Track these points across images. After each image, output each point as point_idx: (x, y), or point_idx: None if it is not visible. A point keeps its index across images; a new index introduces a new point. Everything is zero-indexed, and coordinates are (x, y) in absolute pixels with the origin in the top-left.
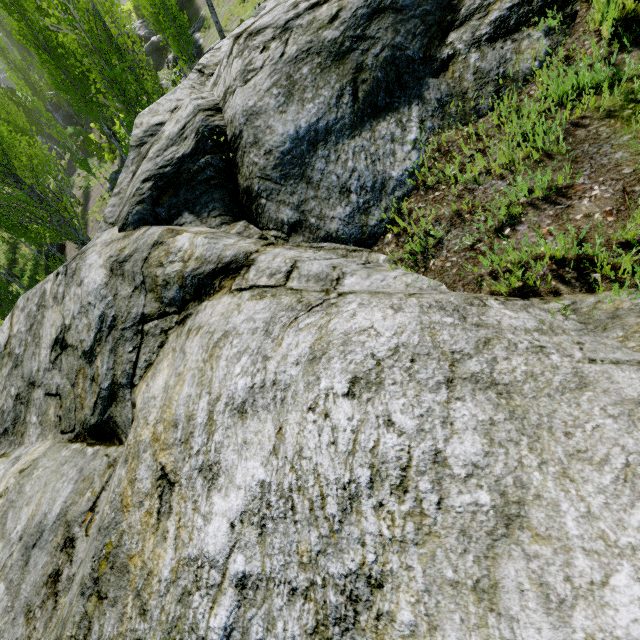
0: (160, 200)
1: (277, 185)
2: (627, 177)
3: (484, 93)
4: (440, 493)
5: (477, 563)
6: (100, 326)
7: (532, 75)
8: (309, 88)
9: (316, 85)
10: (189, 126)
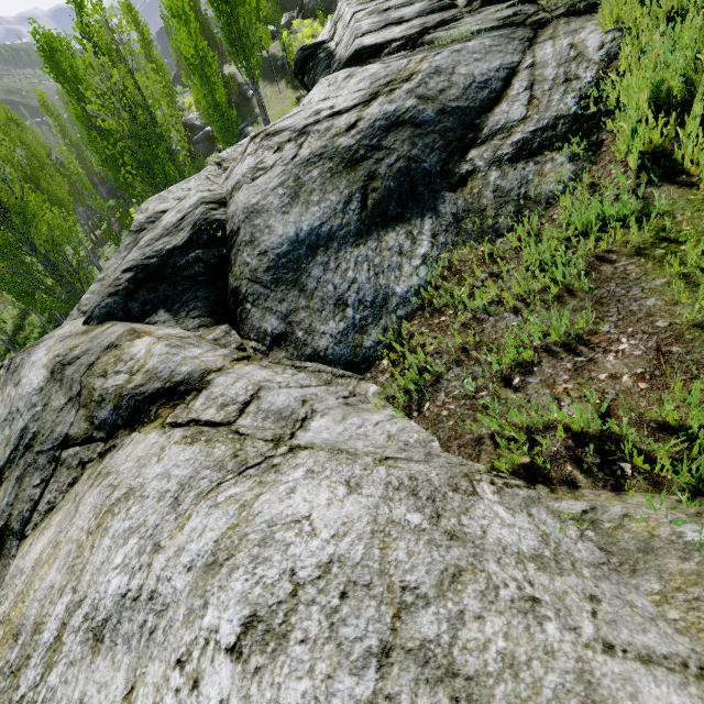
0: (136, 294)
1: (266, 289)
2: (662, 332)
3: (504, 212)
4: None
5: None
6: (18, 442)
7: (556, 198)
8: (316, 191)
9: (324, 189)
10: (188, 217)
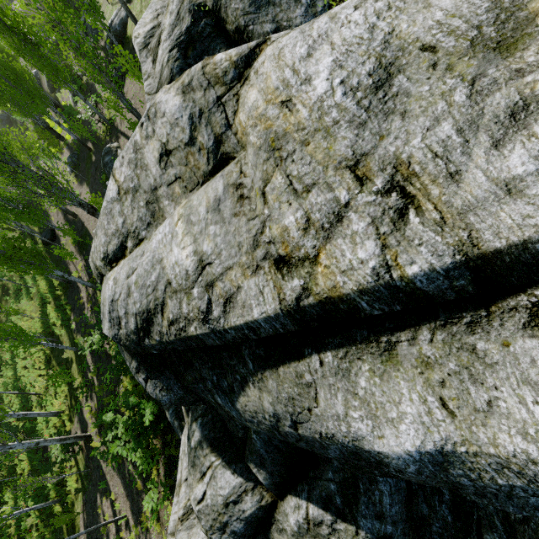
0: (187, 55)
1: (256, 14)
2: None
3: None
4: (403, 1)
5: (422, 4)
6: (191, 122)
7: None
8: None
9: None
10: (181, 11)
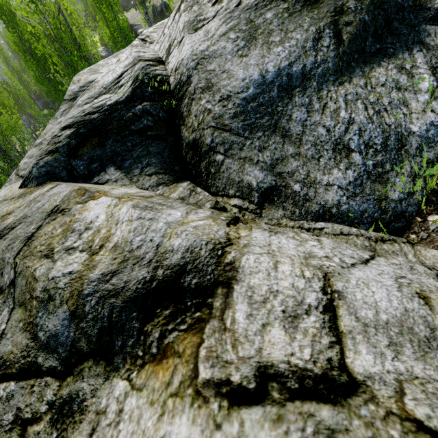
0: (79, 150)
1: (239, 137)
2: None
3: None
4: None
5: None
6: None
7: None
8: (275, 31)
9: (284, 28)
10: (126, 74)
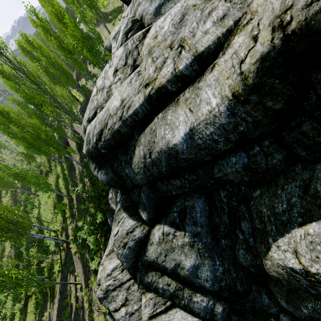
0: (128, 36)
1: (155, 19)
2: None
3: None
4: None
5: None
6: (126, 56)
7: None
8: None
9: None
10: (128, 22)
